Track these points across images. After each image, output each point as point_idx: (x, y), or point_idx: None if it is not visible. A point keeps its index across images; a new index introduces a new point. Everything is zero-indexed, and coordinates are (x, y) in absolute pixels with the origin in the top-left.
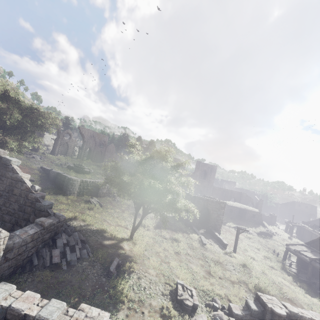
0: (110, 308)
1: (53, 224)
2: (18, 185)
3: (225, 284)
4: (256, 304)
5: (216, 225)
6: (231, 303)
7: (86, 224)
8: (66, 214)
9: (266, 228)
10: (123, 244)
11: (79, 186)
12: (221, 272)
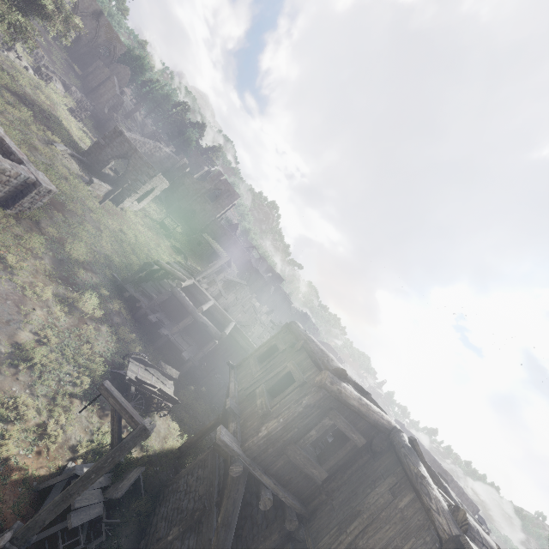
0: None
1: None
2: None
3: None
4: None
5: (125, 189)
6: None
7: None
8: None
9: None
10: None
11: None
12: (17, 142)
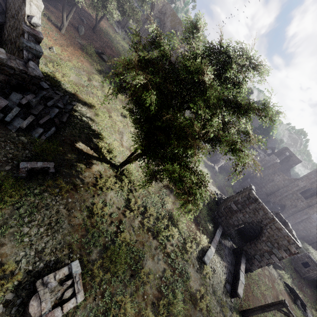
0: None
1: (10, 66)
2: (22, 8)
3: None
4: None
5: (255, 259)
6: None
7: (92, 118)
8: (89, 98)
9: None
10: (100, 164)
11: None
12: None
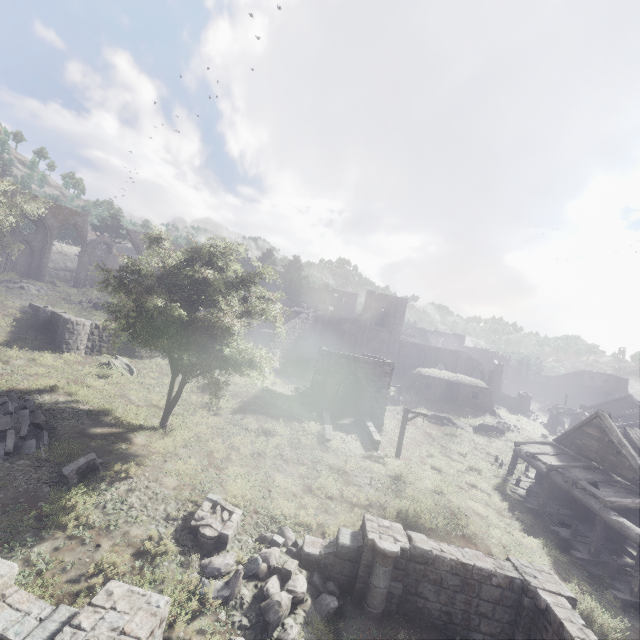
0: (25, 536)
1: None
2: None
3: (336, 508)
4: (355, 536)
5: (375, 409)
6: (310, 536)
7: (71, 400)
8: (37, 382)
9: (498, 419)
10: (138, 435)
11: (89, 335)
12: (339, 488)
